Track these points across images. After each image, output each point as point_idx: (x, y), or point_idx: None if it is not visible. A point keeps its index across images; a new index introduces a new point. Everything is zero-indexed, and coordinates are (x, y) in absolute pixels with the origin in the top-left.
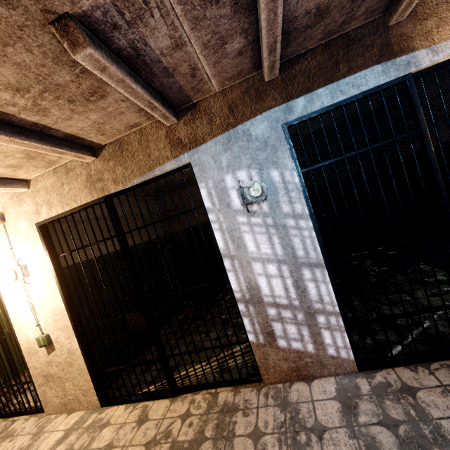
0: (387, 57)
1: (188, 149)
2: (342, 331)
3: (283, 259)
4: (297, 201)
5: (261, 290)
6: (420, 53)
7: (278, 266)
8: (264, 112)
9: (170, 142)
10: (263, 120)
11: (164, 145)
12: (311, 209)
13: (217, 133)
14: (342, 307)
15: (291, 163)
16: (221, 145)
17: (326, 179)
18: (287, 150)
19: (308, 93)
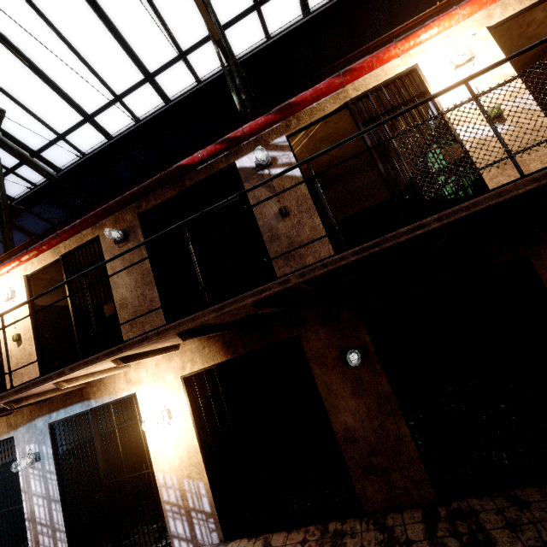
0: (82, 400)
1: (14, 429)
2: (66, 542)
3: (45, 496)
4: (51, 464)
5: (36, 514)
6: (92, 400)
7: (43, 499)
8: (42, 416)
9: (7, 424)
10: (42, 420)
11: (5, 425)
12: (56, 469)
13: (25, 423)
14: (66, 527)
15: (50, 443)
16: (26, 429)
17: (63, 454)
18: (49, 437)
19: (57, 410)
